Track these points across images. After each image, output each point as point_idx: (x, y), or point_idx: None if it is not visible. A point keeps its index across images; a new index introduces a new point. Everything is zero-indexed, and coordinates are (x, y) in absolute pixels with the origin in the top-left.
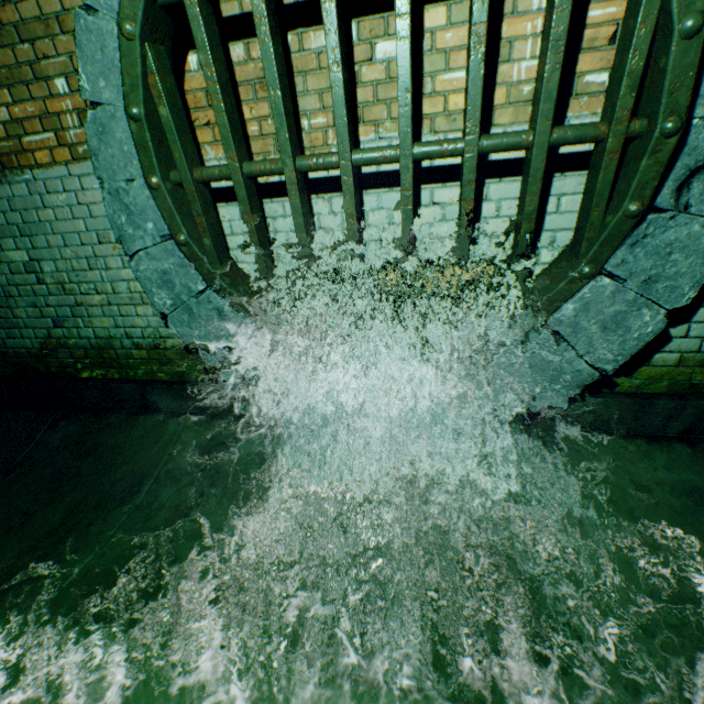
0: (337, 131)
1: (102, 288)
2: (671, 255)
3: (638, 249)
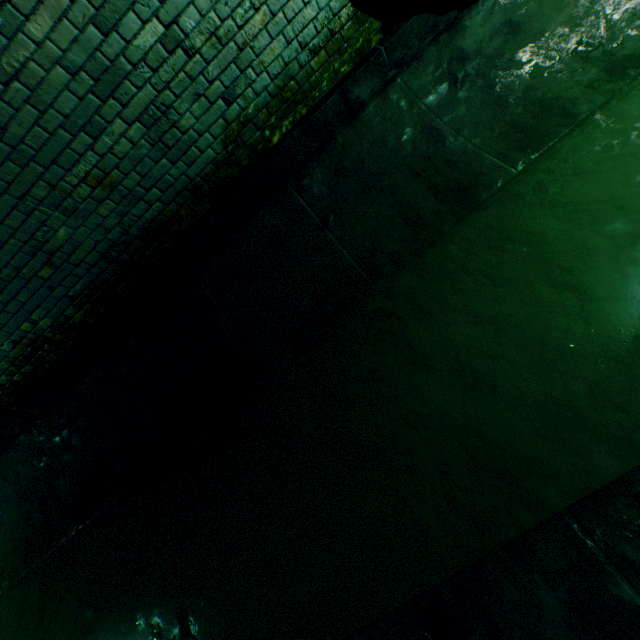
0: None
1: None
2: None
3: None
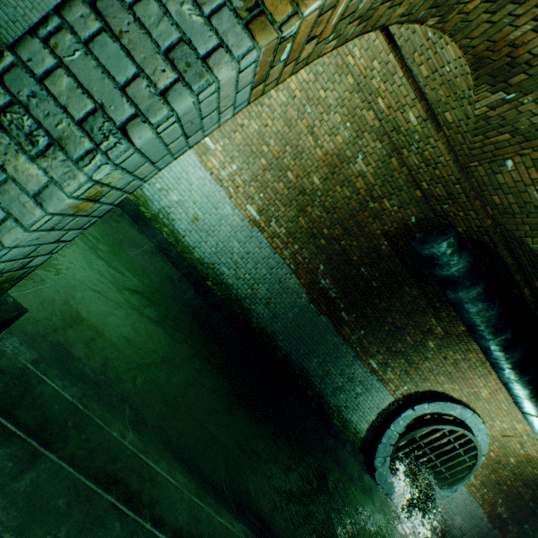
0: (434, 452)
1: (364, 413)
2: (439, 495)
3: (438, 492)
